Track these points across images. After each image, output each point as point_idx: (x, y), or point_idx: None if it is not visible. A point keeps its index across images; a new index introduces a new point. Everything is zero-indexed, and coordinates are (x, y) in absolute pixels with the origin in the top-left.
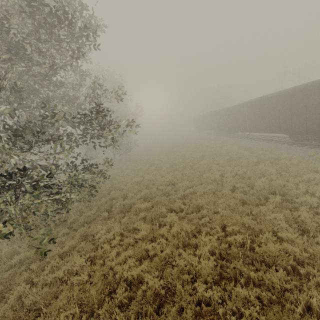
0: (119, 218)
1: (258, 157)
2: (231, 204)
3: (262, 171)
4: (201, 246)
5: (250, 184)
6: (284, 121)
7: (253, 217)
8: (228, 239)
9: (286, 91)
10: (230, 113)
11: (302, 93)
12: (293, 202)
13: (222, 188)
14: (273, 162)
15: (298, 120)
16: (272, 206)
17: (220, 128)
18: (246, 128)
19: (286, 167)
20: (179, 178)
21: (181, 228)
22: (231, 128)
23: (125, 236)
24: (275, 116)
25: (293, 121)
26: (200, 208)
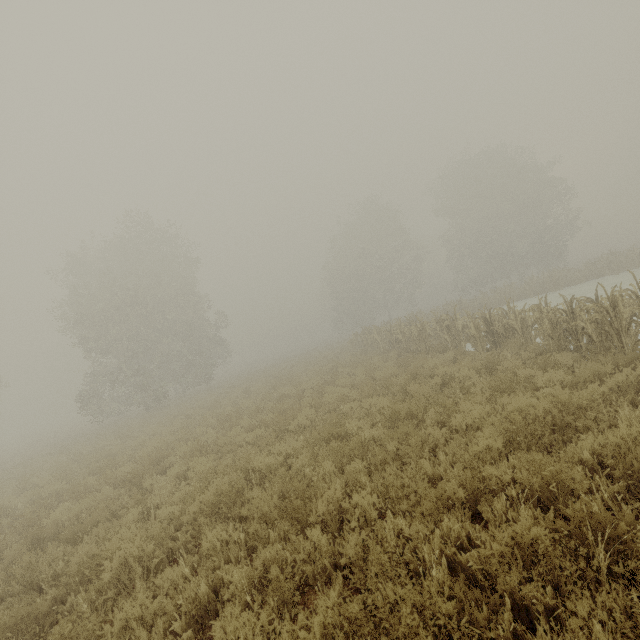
0: None
1: None
2: None
3: None
4: None
5: None
6: None
7: None
8: None
9: None
10: None
11: None
12: None
13: None
14: None
15: None
16: None
17: None
18: None
19: None
20: None
21: None
22: None
23: None
24: None
25: None
26: None
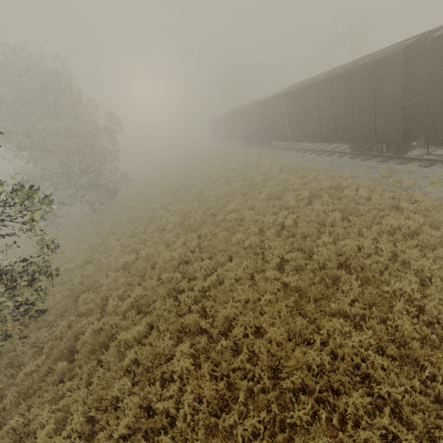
0: (88, 371)
1: (311, 189)
2: (283, 313)
3: (321, 218)
4: (240, 440)
5: (306, 248)
6: (342, 123)
7: (321, 336)
8: (286, 420)
9: (343, 70)
10: (261, 112)
11: (369, 74)
12: (377, 282)
13: (264, 264)
14: (333, 194)
15: (363, 120)
16: (348, 301)
17: (250, 136)
18: (287, 135)
19: (354, 206)
20: (195, 246)
21: (199, 396)
22: (266, 135)
23: (99, 421)
24: (328, 114)
25: (356, 122)
26: (231, 319)
